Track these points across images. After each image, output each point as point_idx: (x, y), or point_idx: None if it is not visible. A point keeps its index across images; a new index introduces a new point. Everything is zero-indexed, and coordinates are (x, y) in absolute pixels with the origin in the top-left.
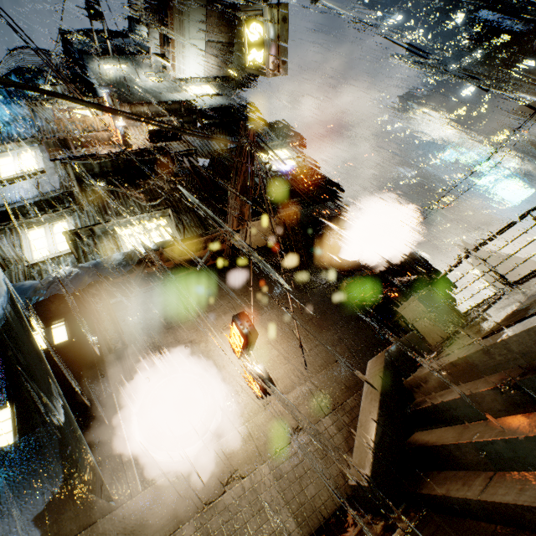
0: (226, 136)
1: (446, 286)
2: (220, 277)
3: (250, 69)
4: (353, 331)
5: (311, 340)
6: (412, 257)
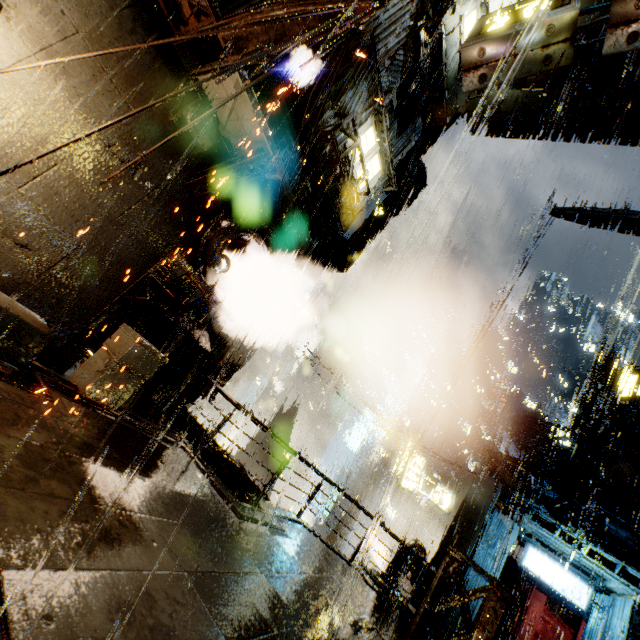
0: (400, 73)
1: (209, 390)
2: (132, 16)
3: (479, 22)
4: (96, 272)
5: (48, 199)
6: (244, 347)
